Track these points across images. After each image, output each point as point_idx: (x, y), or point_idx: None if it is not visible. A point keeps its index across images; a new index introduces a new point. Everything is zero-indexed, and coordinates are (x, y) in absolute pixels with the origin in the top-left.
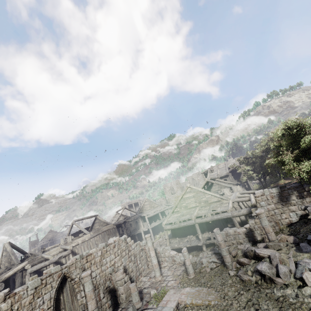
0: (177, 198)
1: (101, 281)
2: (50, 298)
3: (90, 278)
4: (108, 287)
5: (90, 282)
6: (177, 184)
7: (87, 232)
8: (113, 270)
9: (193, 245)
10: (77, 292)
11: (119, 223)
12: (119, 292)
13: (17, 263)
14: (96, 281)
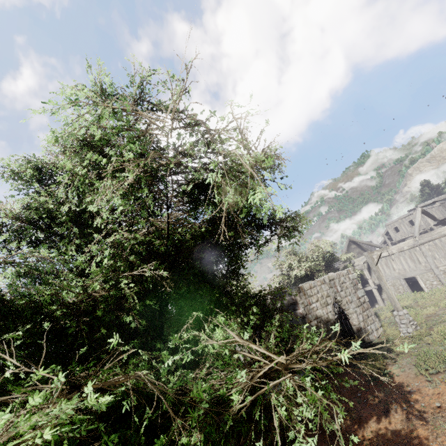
0: None
1: None
2: None
3: None
4: None
5: None
6: None
7: None
8: None
9: None
10: None
11: None
12: None
13: None
14: None
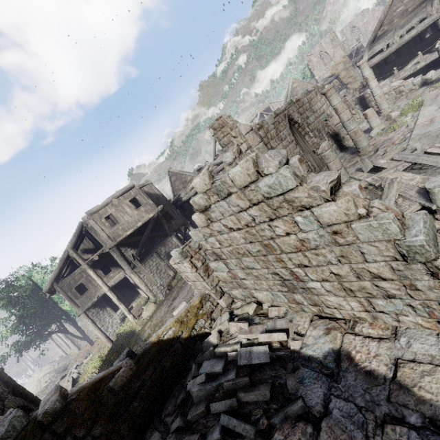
0: (335, 69)
1: (320, 127)
2: (288, 134)
3: (334, 91)
4: (328, 133)
5: (336, 94)
6: (332, 40)
7: None
8: (328, 116)
9: (431, 61)
10: (304, 135)
11: None
12: (342, 135)
13: (195, 174)
14: (315, 126)
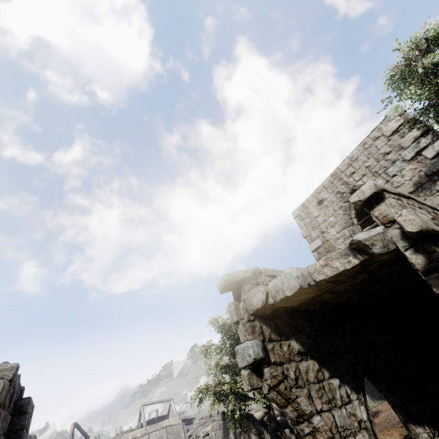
0: None
1: None
2: None
3: None
4: None
5: None
6: None
7: (144, 424)
8: None
9: None
10: None
11: (188, 416)
12: None
13: None
14: None
